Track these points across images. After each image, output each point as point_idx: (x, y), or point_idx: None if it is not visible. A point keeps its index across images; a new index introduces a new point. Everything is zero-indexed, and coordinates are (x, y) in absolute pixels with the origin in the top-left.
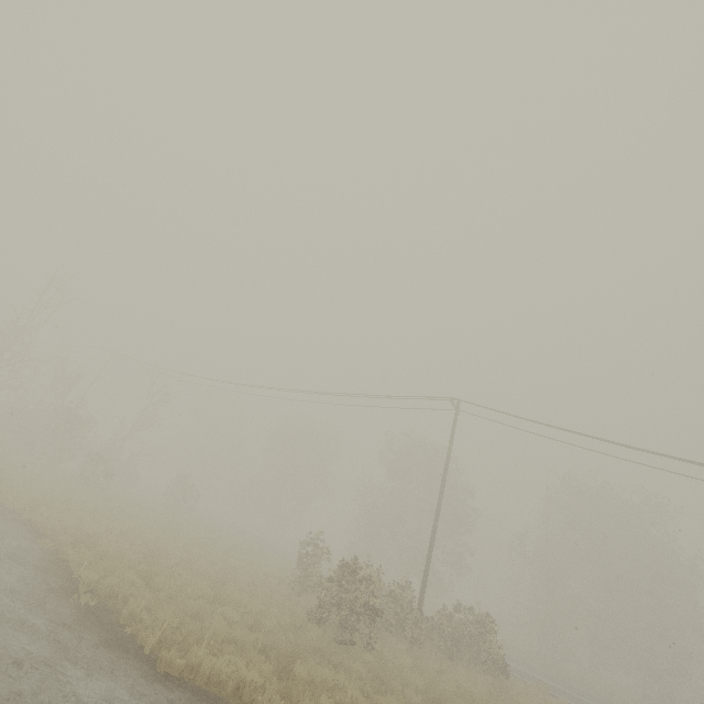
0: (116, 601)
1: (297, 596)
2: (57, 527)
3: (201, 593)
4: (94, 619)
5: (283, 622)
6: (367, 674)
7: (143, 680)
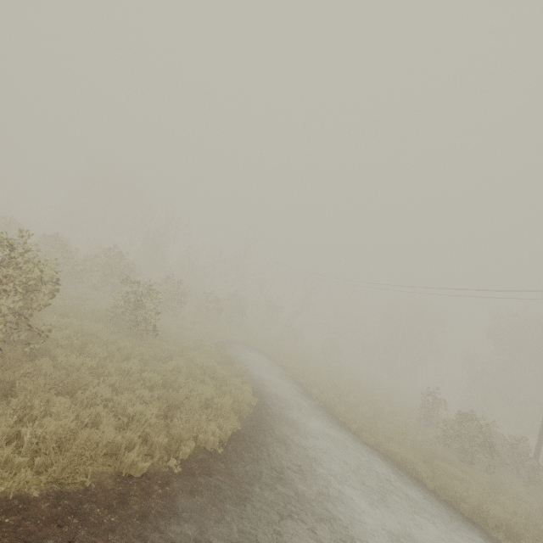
0: (329, 405)
1: (423, 427)
2: (288, 365)
3: (366, 411)
4: (325, 411)
5: (418, 438)
6: (487, 484)
7: (357, 442)
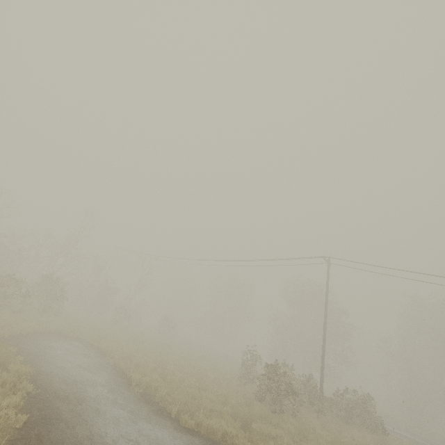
0: (150, 389)
1: (243, 385)
2: (112, 350)
3: (192, 384)
4: (143, 399)
5: (239, 400)
6: (294, 431)
7: (175, 430)
